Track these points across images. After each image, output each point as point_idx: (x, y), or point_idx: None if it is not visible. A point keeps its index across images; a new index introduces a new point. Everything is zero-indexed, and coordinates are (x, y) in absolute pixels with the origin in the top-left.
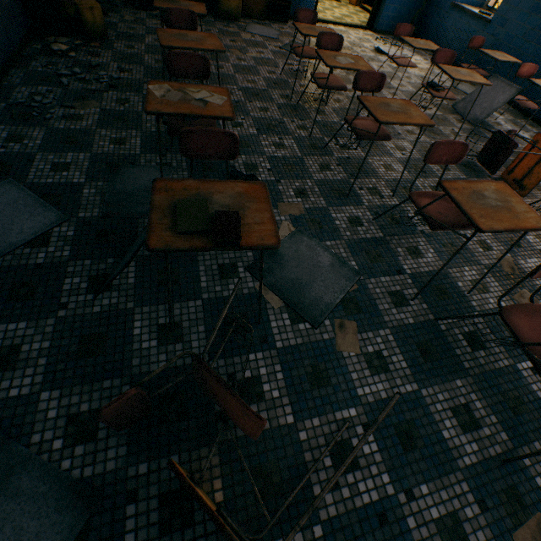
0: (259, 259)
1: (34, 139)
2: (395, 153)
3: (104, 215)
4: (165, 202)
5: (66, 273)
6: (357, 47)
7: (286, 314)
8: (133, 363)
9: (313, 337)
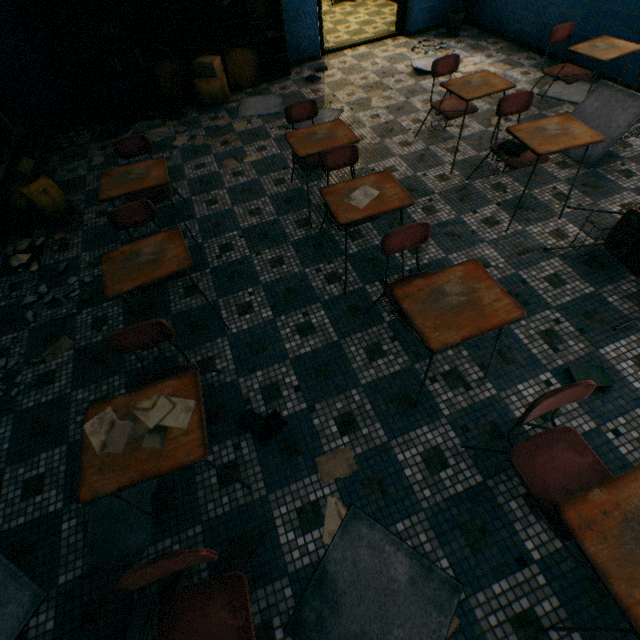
0: (301, 601)
1: (1, 442)
2: None
3: (89, 571)
4: None
5: None
6: (388, 78)
7: None
8: None
9: None
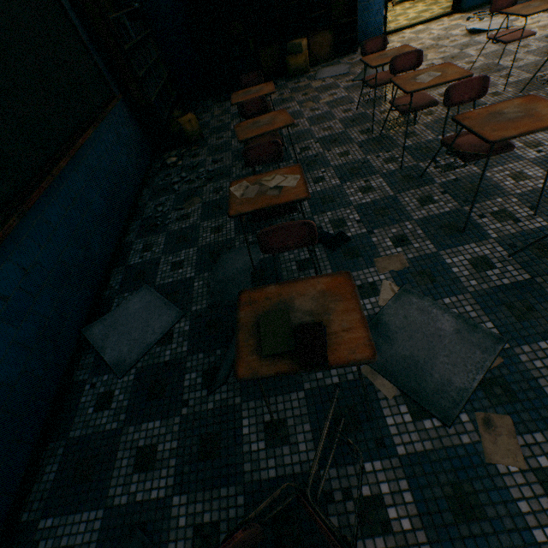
0: None
1: (159, 245)
2: (525, 153)
3: (210, 305)
4: (249, 318)
5: (185, 368)
6: (443, 40)
7: (403, 406)
8: (245, 469)
9: (446, 440)
